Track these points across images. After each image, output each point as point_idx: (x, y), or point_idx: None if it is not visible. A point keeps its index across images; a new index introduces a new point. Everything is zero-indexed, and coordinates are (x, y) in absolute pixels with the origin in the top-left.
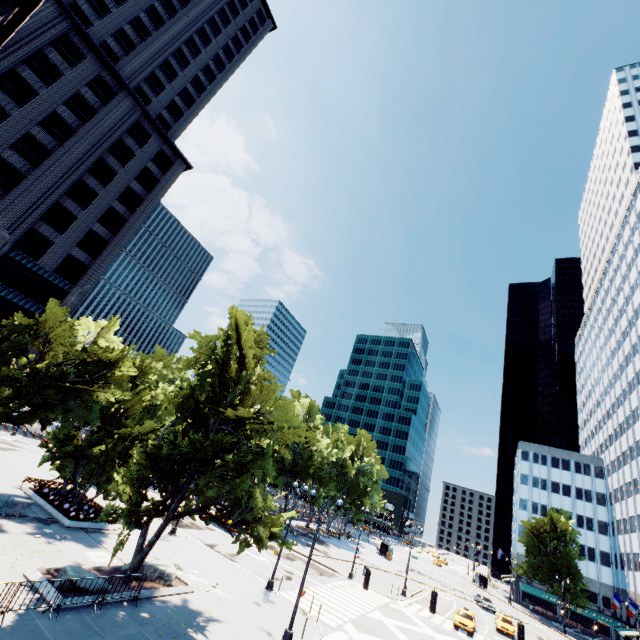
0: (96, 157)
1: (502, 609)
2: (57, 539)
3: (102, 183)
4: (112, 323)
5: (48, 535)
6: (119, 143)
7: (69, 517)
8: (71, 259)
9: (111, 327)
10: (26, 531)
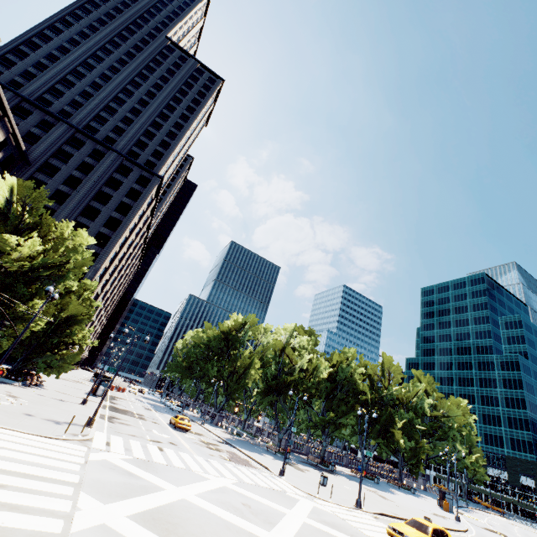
0: (96, 190)
1: None
2: None
3: (104, 204)
4: None
5: None
6: (112, 179)
7: None
8: None
9: None
10: None
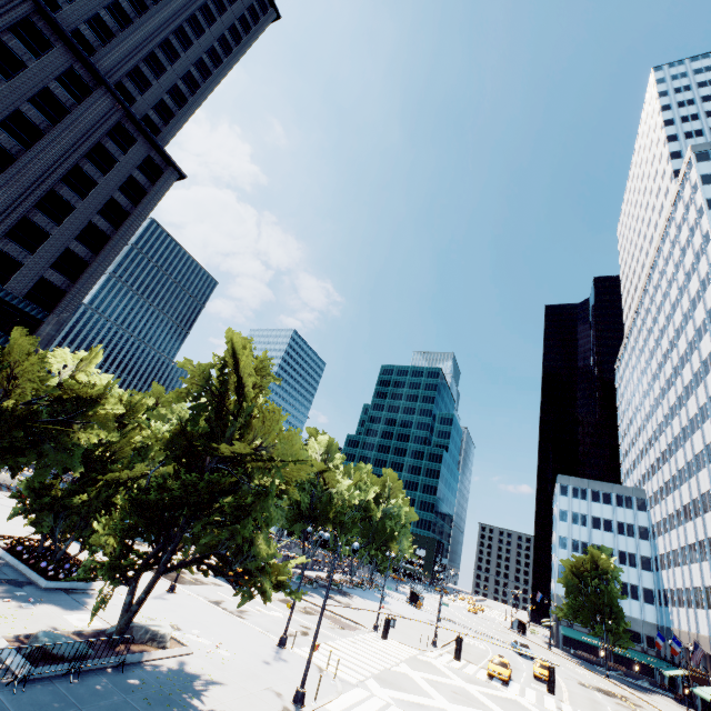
0: (70, 164)
1: (541, 655)
2: (31, 602)
3: (79, 194)
4: (93, 354)
5: (20, 598)
6: (98, 148)
7: (47, 577)
8: (45, 283)
9: (92, 359)
10: None
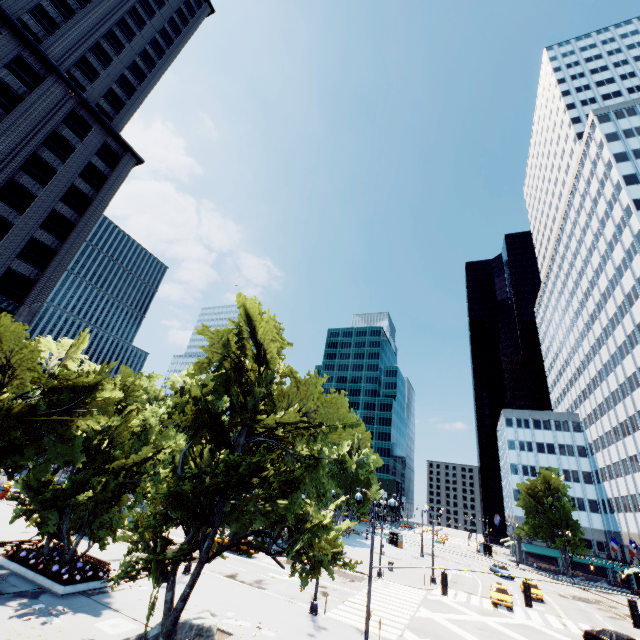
0: (28, 152)
1: (515, 573)
2: (53, 615)
3: (39, 182)
4: (80, 340)
5: (40, 613)
6: (54, 135)
7: (61, 582)
8: (12, 274)
9: (79, 345)
10: (9, 615)
